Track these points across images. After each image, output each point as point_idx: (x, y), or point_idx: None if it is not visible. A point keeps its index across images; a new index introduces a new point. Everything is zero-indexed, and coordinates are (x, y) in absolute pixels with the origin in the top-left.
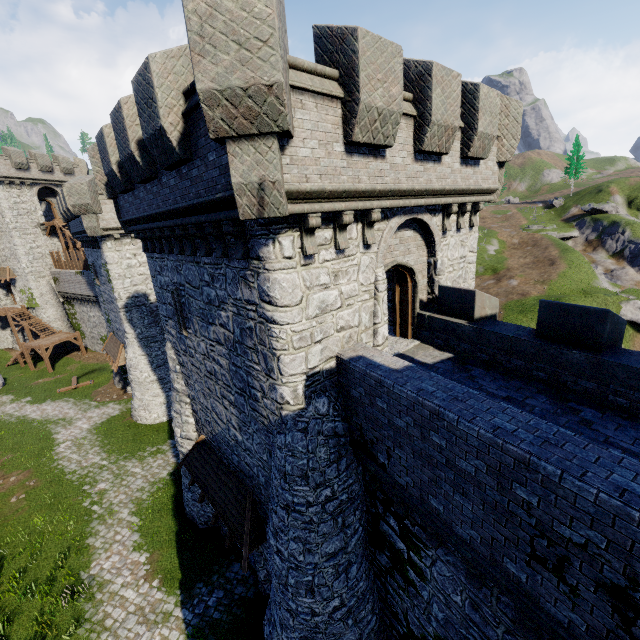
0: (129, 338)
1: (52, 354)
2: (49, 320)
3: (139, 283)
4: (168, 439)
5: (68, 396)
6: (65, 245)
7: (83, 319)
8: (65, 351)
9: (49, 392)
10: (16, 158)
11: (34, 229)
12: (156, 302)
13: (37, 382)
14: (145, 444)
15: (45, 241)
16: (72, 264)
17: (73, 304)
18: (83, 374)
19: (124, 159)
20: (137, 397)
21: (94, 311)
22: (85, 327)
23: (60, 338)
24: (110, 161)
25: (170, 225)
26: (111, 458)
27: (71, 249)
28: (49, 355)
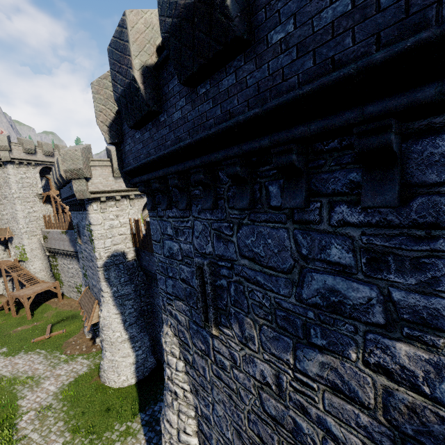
0: (105, 296)
1: (34, 300)
2: (35, 271)
3: (119, 242)
4: (138, 412)
5: (40, 347)
6: (56, 210)
7: (63, 270)
8: (45, 298)
9: (24, 342)
10: (27, 145)
11: (33, 198)
12: (132, 260)
13: (15, 330)
14: (113, 419)
15: (40, 207)
16: (59, 225)
17: (56, 257)
18: (57, 321)
19: (173, 24)
20: (107, 358)
21: (73, 264)
22: (64, 277)
23: (42, 287)
24: (131, 64)
25: (256, 147)
26: (75, 442)
27: (60, 213)
28: (31, 302)
